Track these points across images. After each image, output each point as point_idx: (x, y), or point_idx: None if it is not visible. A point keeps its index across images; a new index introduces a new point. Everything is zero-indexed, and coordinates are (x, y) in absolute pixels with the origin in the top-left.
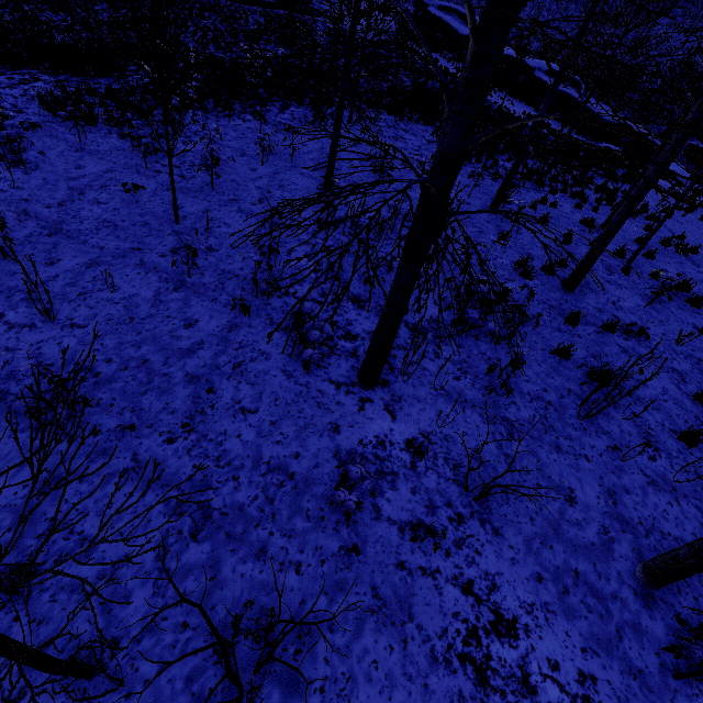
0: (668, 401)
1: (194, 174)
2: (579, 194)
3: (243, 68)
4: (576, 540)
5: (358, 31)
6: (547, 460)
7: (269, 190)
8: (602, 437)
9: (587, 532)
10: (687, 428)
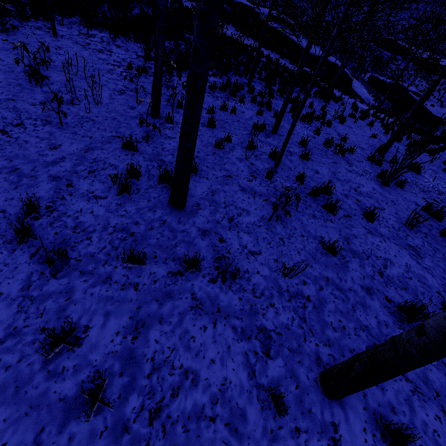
0: (217, 419)
1: None
2: (267, 103)
3: None
4: None
5: None
6: None
7: None
8: None
9: None
10: None
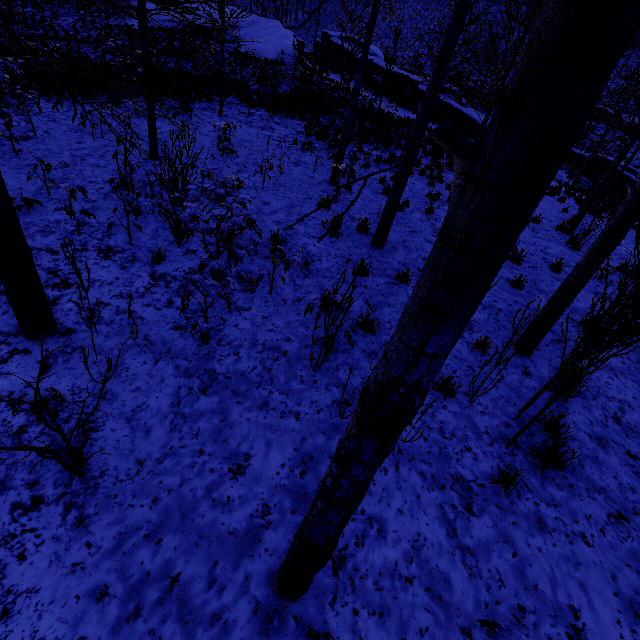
0: None
1: (5, 143)
2: (437, 176)
3: (117, 66)
4: (207, 529)
5: (265, 54)
6: (237, 420)
7: (85, 158)
8: (333, 390)
9: (233, 515)
10: (452, 379)
